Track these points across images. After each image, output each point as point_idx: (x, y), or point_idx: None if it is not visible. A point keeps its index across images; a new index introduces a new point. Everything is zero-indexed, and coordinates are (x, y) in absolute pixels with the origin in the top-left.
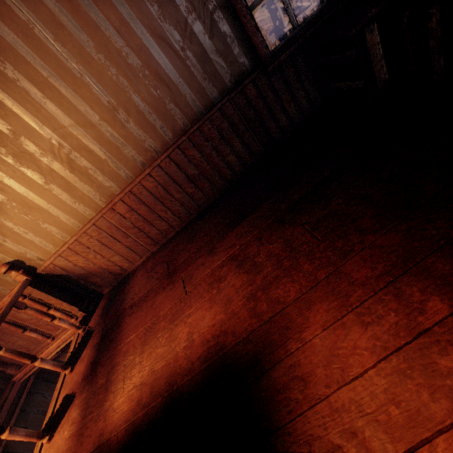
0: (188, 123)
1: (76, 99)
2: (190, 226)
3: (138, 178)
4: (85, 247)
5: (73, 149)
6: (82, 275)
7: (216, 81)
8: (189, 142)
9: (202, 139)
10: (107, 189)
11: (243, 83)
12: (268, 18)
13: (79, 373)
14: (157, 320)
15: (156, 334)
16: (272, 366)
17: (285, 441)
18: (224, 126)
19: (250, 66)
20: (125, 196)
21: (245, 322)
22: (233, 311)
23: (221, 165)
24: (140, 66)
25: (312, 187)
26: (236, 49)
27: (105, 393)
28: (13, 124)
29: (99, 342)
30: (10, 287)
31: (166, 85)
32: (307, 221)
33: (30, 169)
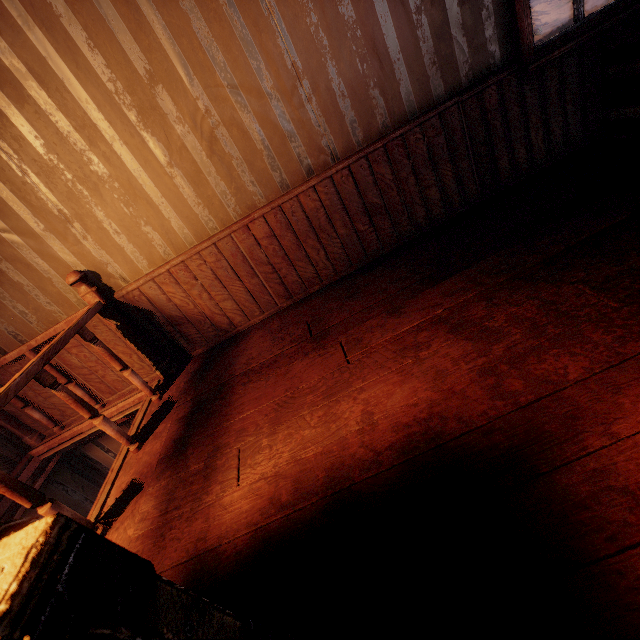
0: (390, 125)
1: (250, 48)
2: (348, 281)
3: (297, 190)
4: (191, 276)
5: (223, 123)
6: (173, 318)
7: (447, 70)
8: (383, 153)
9: (403, 154)
10: (249, 196)
11: (484, 83)
12: None
13: (153, 452)
14: (299, 393)
15: (299, 410)
16: (554, 467)
17: (612, 583)
18: (438, 141)
19: (500, 61)
20: (271, 212)
21: (482, 403)
22: (452, 387)
23: (416, 200)
24: (352, 22)
25: (585, 238)
26: (490, 29)
27: (205, 482)
28: (155, 63)
29: (188, 414)
30: (69, 310)
31: (378, 60)
32: (584, 278)
33: (154, 137)
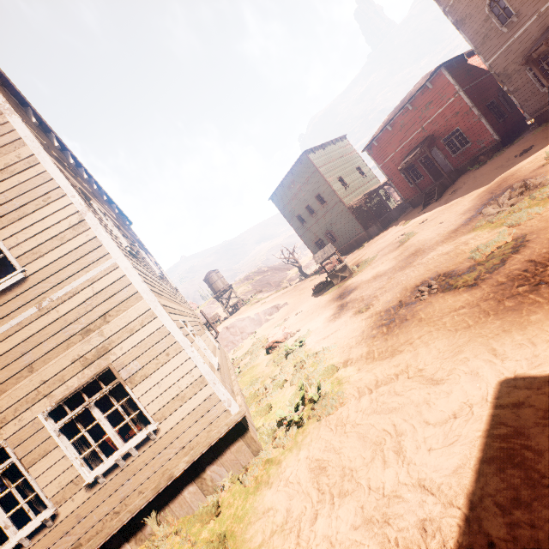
0: None
1: None
2: None
3: None
4: None
5: None
6: None
7: None
8: None
9: None
10: None
11: None
12: (245, 292)
13: None
14: None
15: None
16: None
17: None
18: None
19: None
20: None
21: None
22: None
23: None
24: None
25: None
26: None
27: None
28: None
29: None
30: None
31: None
32: None
33: None
